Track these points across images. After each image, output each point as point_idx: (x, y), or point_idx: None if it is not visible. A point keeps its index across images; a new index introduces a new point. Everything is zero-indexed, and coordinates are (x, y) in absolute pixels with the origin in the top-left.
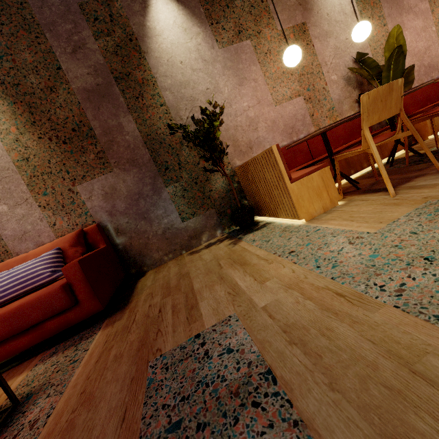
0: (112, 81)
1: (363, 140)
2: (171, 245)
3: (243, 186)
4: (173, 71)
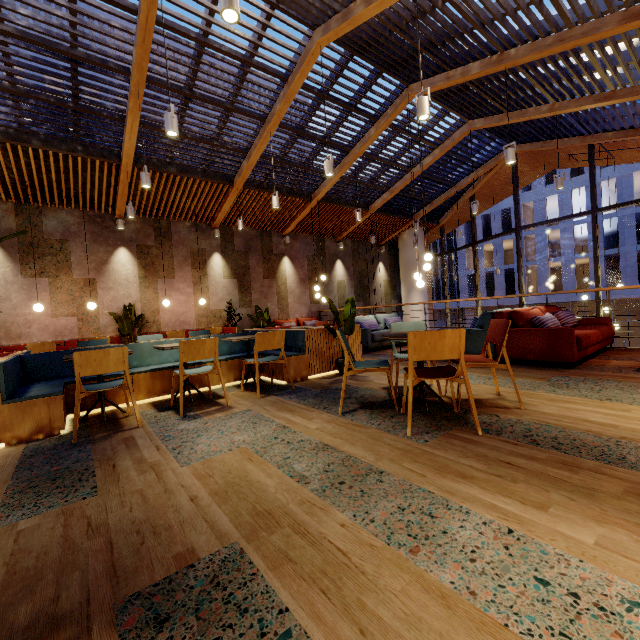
0: None
1: None
2: None
3: None
4: None
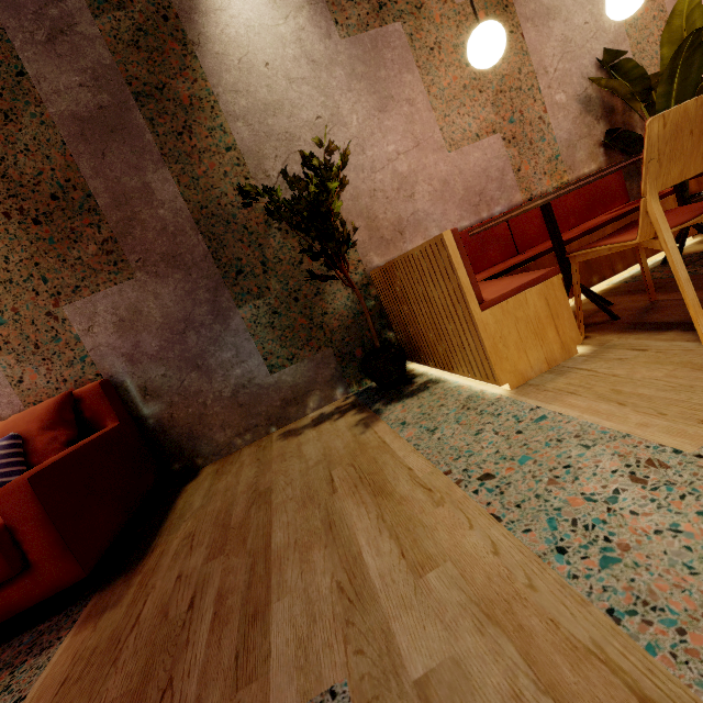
0: (130, 100)
1: (642, 221)
2: (248, 418)
3: (385, 305)
4: (251, 82)
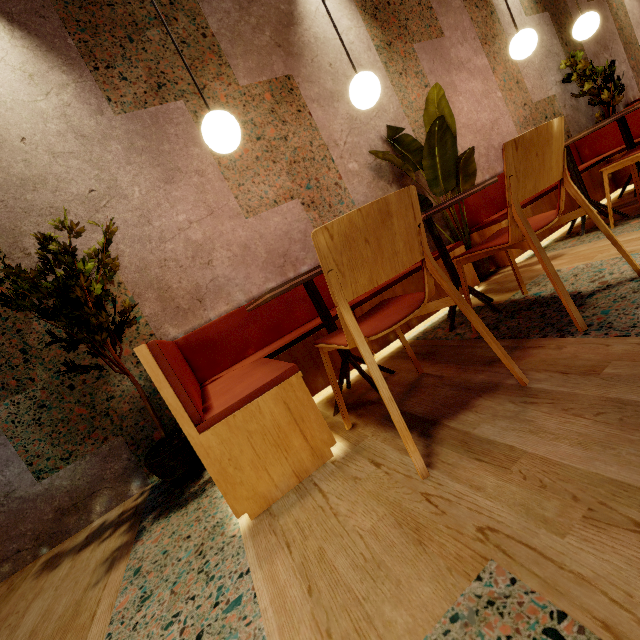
0: None
1: (345, 329)
2: (6, 543)
3: None
4: (3, 157)
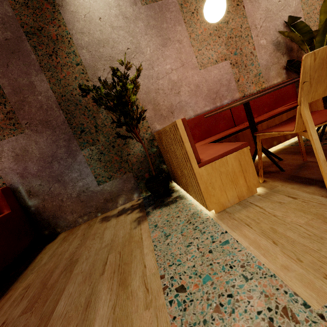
0: (23, 36)
1: (298, 120)
2: (86, 208)
3: (161, 151)
4: (91, 28)
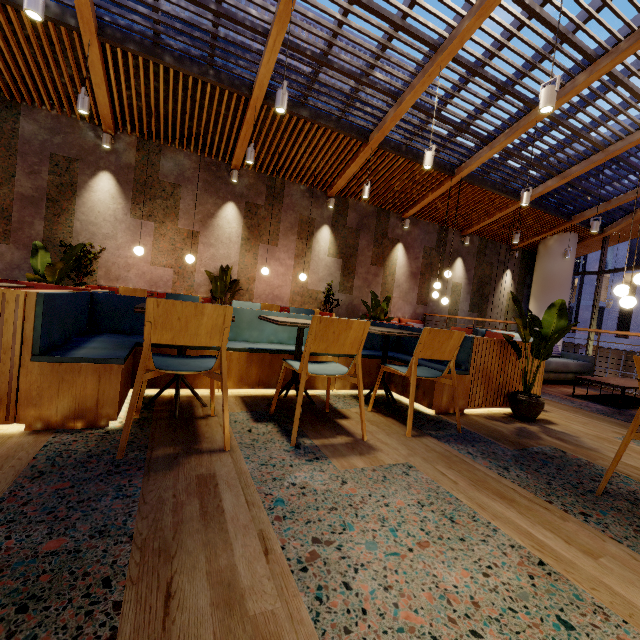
0: (45, 199)
1: None
2: None
3: None
4: (91, 214)
